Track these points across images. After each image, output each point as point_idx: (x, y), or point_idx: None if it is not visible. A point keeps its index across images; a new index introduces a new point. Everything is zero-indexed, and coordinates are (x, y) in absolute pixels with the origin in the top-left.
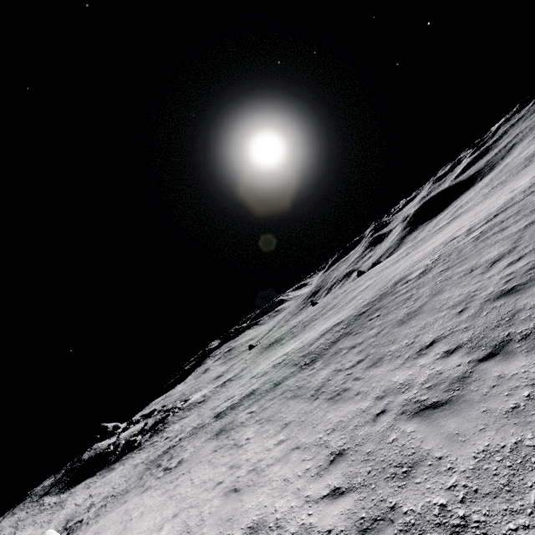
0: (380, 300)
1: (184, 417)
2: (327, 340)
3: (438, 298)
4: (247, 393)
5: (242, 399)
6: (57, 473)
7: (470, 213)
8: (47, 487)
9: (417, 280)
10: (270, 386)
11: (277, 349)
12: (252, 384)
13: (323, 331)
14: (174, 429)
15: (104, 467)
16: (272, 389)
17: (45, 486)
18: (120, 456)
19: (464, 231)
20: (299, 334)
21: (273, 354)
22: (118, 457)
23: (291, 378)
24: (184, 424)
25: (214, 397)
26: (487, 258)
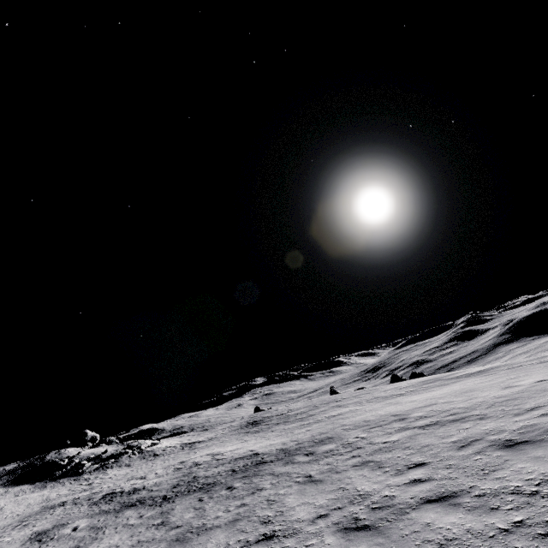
0: (281, 458)
1: (129, 465)
2: (214, 475)
3: (216, 534)
4: (141, 485)
5: (127, 492)
6: (24, 460)
7: (476, 381)
8: (4, 472)
9: (304, 463)
10: (135, 499)
11: (238, 435)
12: (160, 475)
13: (246, 453)
14: (107, 475)
15: (45, 479)
16: (125, 506)
17: (5, 470)
18: (62, 476)
19: (418, 415)
20: (259, 433)
21: (225, 443)
22: (61, 475)
23: (137, 508)
24: (113, 476)
25: (159, 459)
26: (293, 515)
